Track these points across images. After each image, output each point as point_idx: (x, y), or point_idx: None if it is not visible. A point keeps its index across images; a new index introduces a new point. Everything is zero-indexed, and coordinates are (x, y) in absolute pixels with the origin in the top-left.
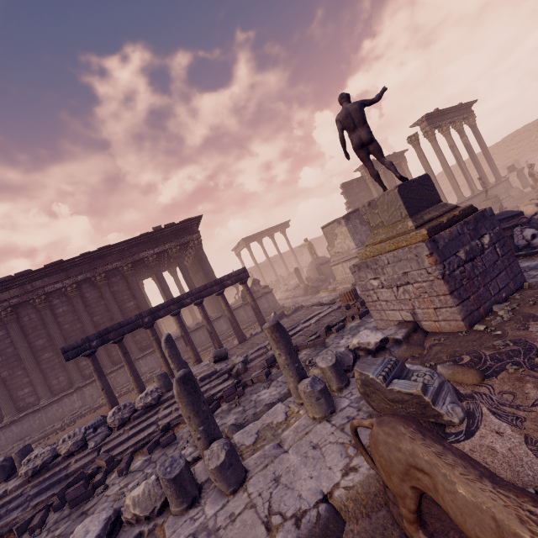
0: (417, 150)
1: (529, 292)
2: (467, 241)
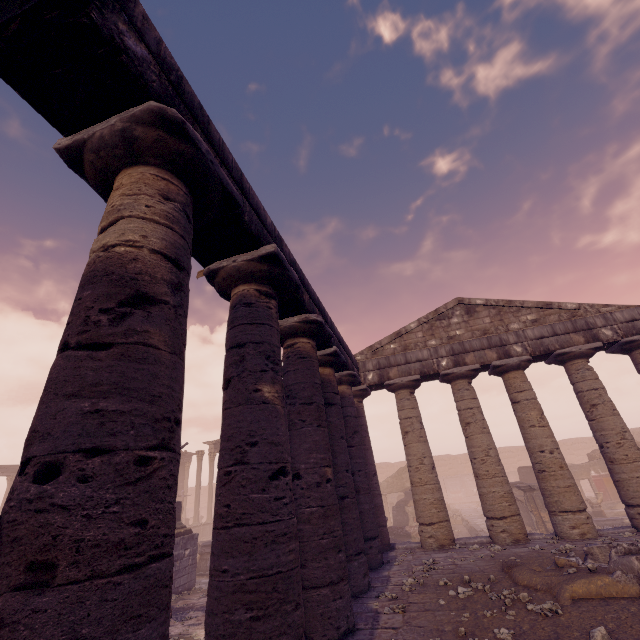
0: (199, 464)
1: (192, 591)
2: (179, 549)
